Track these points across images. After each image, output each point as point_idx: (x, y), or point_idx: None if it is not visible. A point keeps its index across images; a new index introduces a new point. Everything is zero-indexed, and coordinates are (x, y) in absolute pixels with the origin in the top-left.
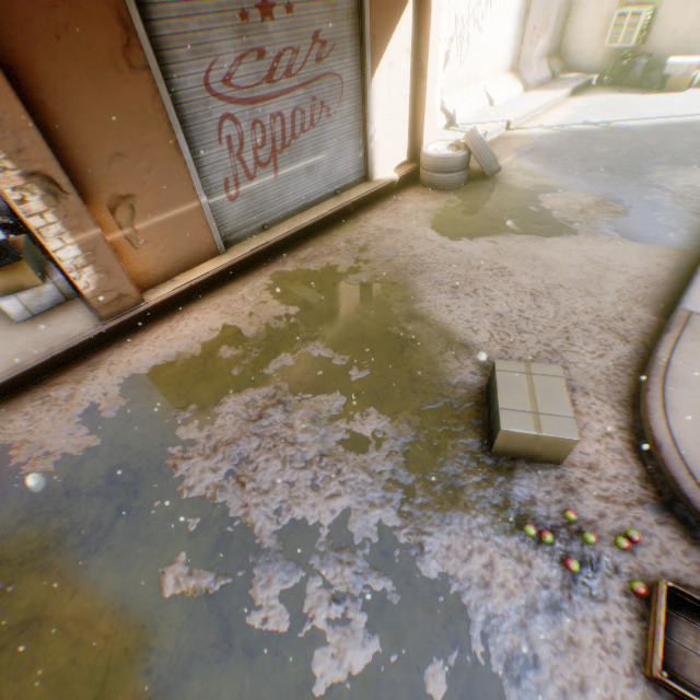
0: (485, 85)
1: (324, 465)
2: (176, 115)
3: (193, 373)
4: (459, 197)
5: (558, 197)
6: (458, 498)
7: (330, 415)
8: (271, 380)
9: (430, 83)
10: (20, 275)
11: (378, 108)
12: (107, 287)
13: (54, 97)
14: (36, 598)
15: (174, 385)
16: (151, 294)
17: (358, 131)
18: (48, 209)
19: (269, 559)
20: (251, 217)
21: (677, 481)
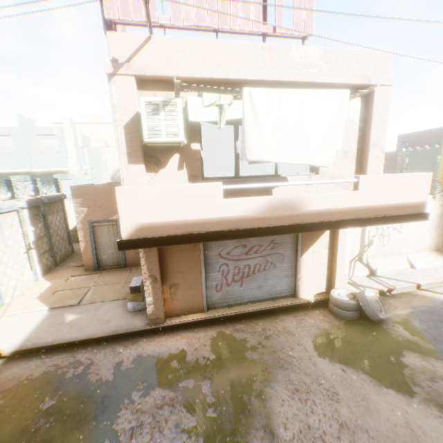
0: (407, 256)
1: None
2: (204, 262)
3: (157, 366)
4: (345, 327)
5: (419, 357)
6: None
7: (184, 427)
8: (178, 389)
9: (339, 261)
10: (138, 296)
11: (305, 267)
12: (155, 313)
13: (168, 255)
14: (55, 432)
15: (148, 368)
16: (169, 320)
17: (291, 274)
18: (150, 285)
19: None
20: (224, 299)
21: None
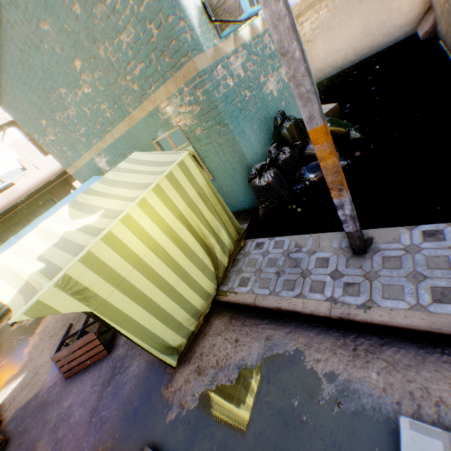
0: None
1: None
2: None
3: None
4: None
5: None
6: None
7: None
8: None
9: None
10: None
11: None
12: None
13: None
14: None
15: None
16: None
17: None
18: None
19: None
20: None
21: None
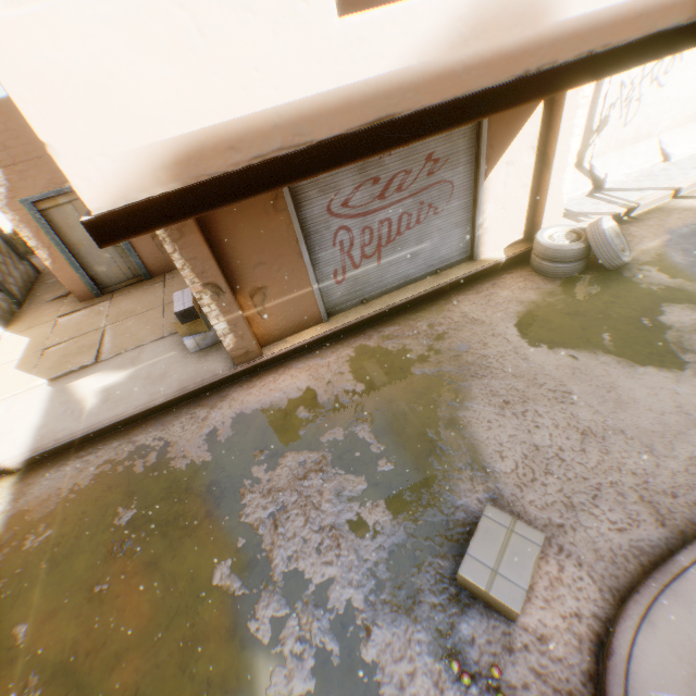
0: (660, 139)
1: (330, 535)
2: (302, 234)
3: (275, 424)
4: (564, 290)
5: (687, 310)
6: (413, 608)
7: (351, 495)
8: (322, 448)
9: (555, 173)
10: (197, 325)
11: (491, 200)
12: (240, 346)
13: (226, 236)
14: (157, 551)
15: (262, 430)
16: (268, 350)
17: (466, 220)
18: (212, 302)
19: (273, 589)
20: (353, 294)
21: (606, 695)
